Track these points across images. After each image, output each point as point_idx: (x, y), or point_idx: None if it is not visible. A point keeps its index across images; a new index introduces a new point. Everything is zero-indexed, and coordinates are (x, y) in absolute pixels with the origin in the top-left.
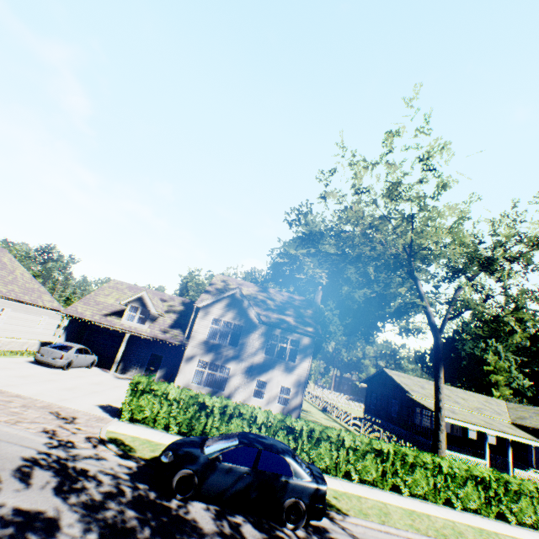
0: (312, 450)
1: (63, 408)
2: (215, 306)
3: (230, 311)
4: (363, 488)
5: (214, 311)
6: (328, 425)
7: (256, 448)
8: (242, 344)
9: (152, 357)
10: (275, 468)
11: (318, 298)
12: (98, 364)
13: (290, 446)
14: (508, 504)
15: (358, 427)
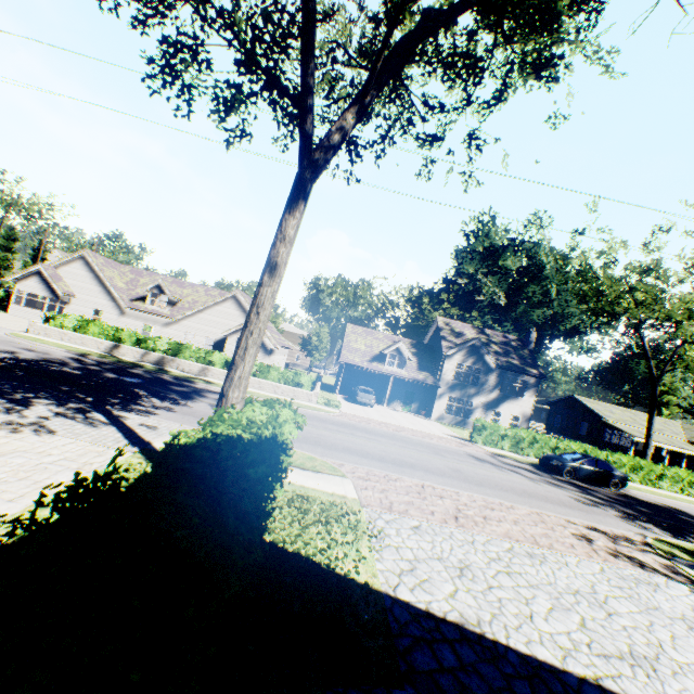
0: None
1: (445, 437)
2: (457, 353)
3: (470, 357)
4: None
5: (457, 357)
6: None
7: (594, 460)
8: (481, 384)
9: (406, 393)
10: (605, 468)
11: (533, 339)
12: None
13: None
14: None
15: None
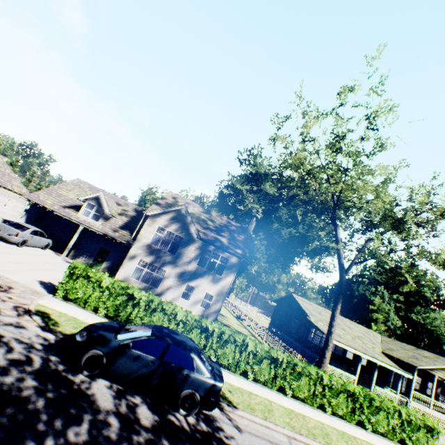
0: (219, 349)
1: (3, 277)
2: (162, 217)
3: (174, 223)
4: (255, 386)
5: (160, 221)
6: (239, 330)
7: (166, 342)
8: (180, 253)
9: (100, 250)
10: (180, 362)
11: (251, 227)
12: (53, 247)
13: (201, 343)
14: (368, 415)
15: (262, 335)
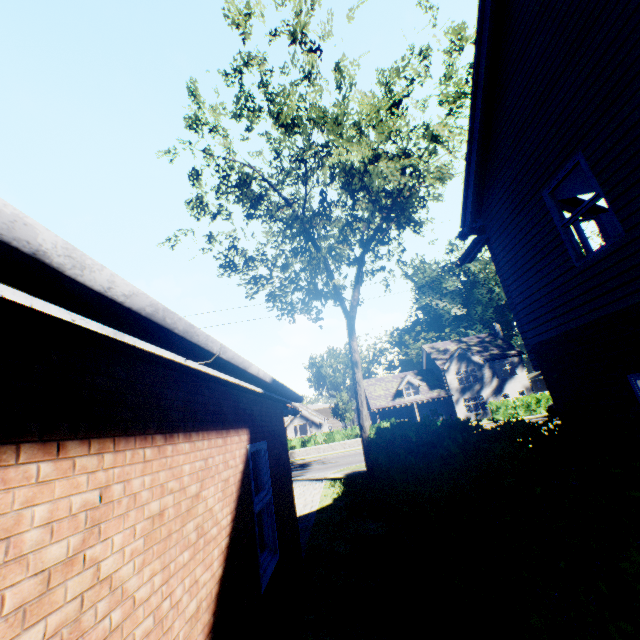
0: None
1: None
2: (451, 365)
3: (461, 363)
4: None
5: (452, 368)
6: None
7: None
8: (481, 379)
9: (430, 412)
10: None
11: (498, 330)
12: None
13: None
14: None
15: None
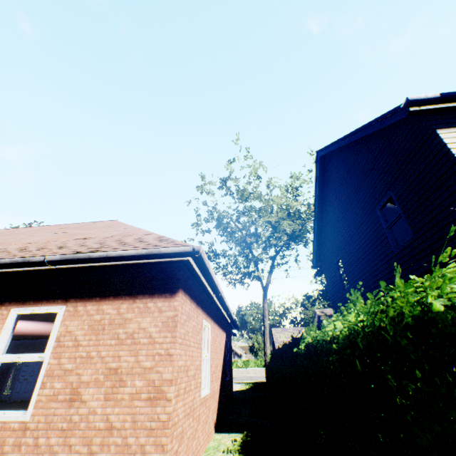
0: None
1: None
2: None
3: None
4: None
5: None
6: None
7: None
8: None
9: None
10: None
11: None
12: None
13: None
14: None
15: None
